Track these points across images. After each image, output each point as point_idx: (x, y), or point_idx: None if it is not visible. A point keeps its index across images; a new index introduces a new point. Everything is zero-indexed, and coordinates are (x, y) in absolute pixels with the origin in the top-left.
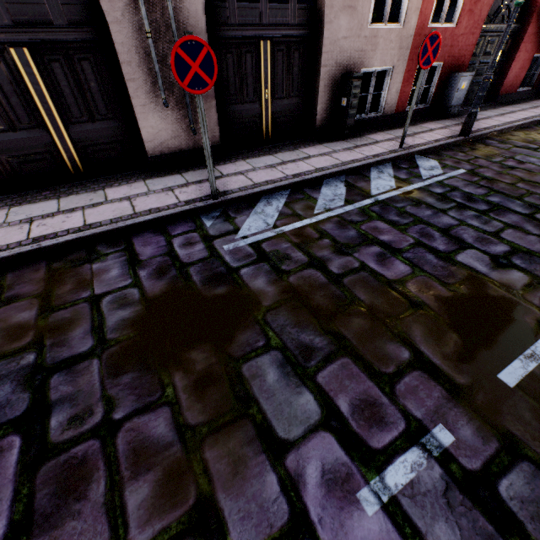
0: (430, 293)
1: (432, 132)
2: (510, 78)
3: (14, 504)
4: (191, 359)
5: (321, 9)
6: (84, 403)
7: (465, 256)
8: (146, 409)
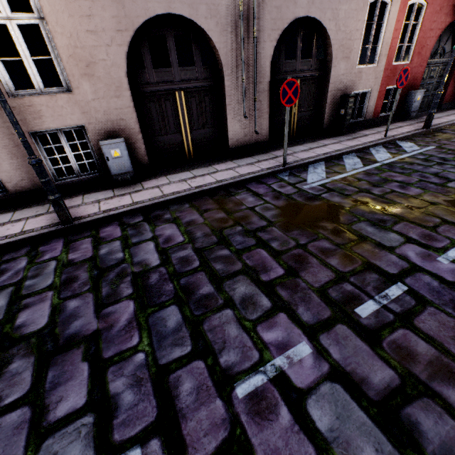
0: (439, 199)
1: (402, 128)
2: (449, 92)
3: (280, 265)
4: (322, 225)
5: (329, 60)
6: (282, 240)
7: (453, 184)
8: (314, 240)
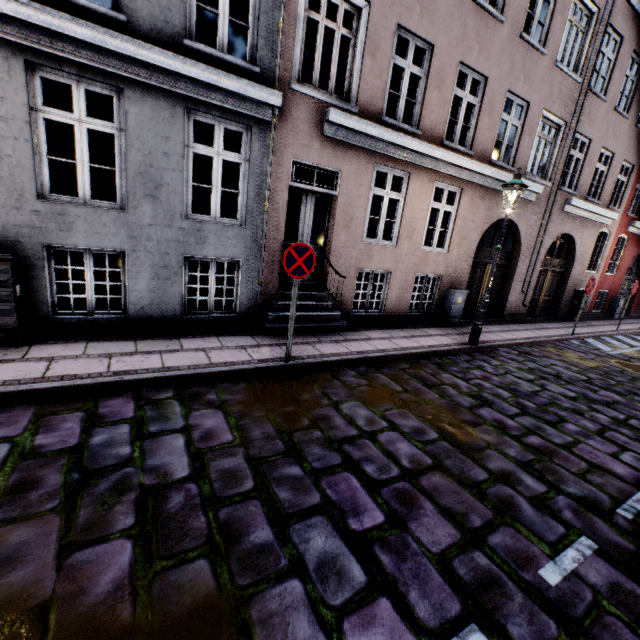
0: None
1: (620, 325)
2: (634, 303)
3: None
4: None
5: (570, 262)
6: None
7: None
8: None
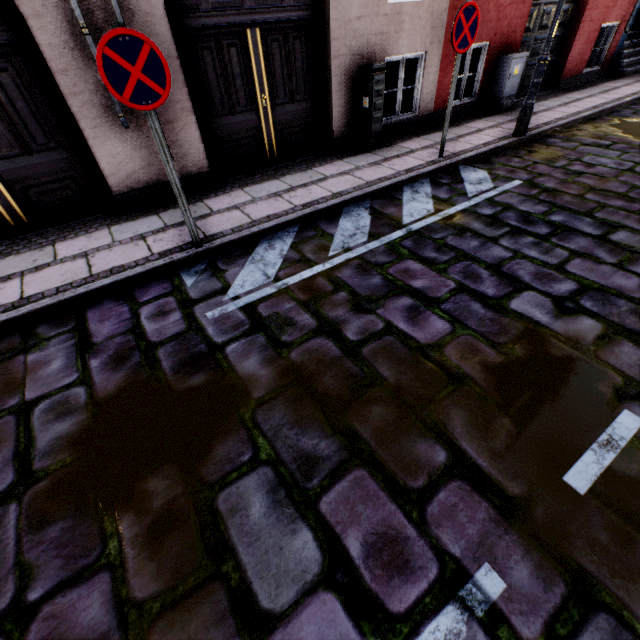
0: (475, 359)
1: (480, 134)
2: (573, 56)
3: None
4: (147, 490)
5: None
6: None
7: (521, 301)
8: (76, 580)
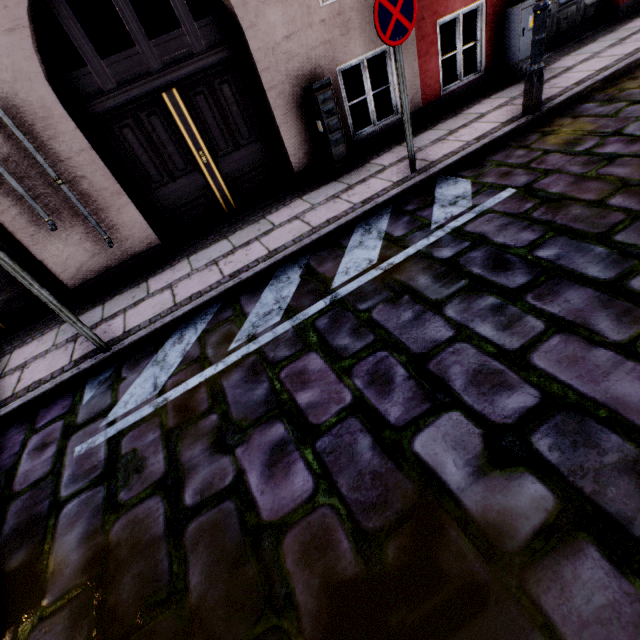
0: (319, 564)
1: (479, 122)
2: None
3: None
4: None
5: (232, 14)
6: None
7: (432, 434)
8: None
